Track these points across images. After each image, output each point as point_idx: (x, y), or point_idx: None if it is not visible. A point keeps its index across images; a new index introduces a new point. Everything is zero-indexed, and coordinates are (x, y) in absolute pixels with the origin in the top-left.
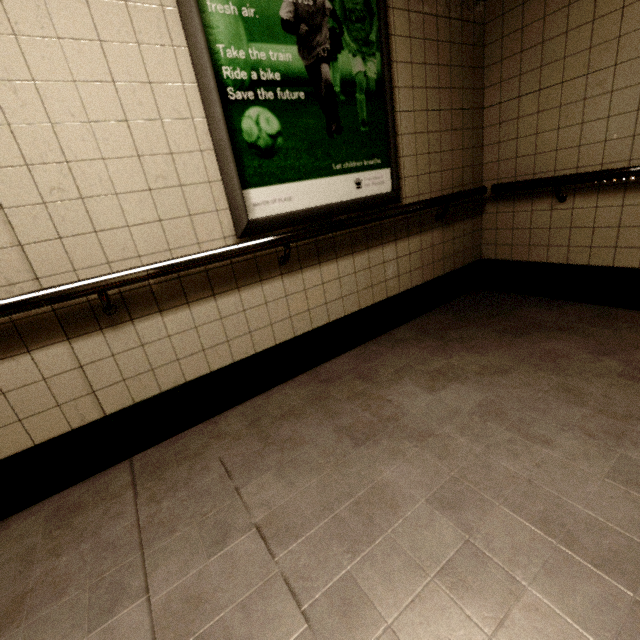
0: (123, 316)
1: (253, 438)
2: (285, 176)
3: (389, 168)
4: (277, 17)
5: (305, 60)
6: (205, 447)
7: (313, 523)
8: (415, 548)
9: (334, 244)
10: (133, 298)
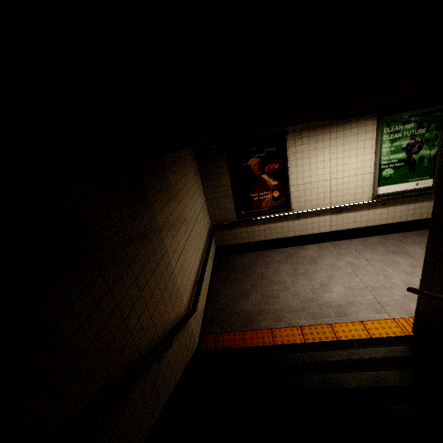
0: (341, 212)
1: (362, 246)
2: (391, 184)
3: (432, 179)
4: (401, 148)
5: (407, 155)
6: (349, 244)
7: (377, 261)
8: (400, 269)
9: (402, 201)
10: (344, 209)
